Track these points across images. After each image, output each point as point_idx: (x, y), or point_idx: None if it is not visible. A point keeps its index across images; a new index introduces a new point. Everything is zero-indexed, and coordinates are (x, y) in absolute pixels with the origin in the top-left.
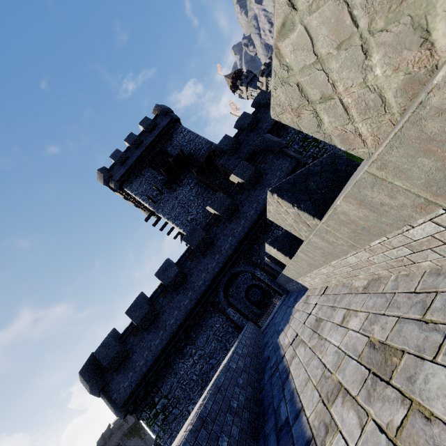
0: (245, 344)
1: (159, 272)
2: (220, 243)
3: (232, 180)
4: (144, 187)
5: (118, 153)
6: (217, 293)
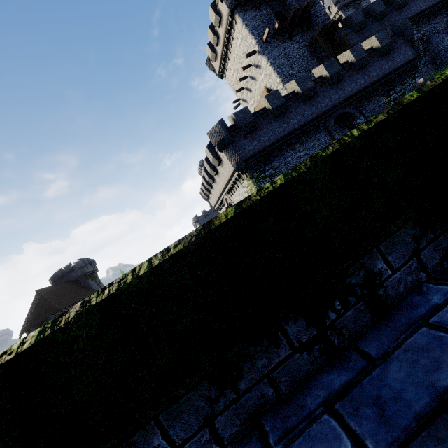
0: None
1: (299, 80)
2: (345, 84)
3: (364, 44)
4: (257, 23)
5: None
6: (328, 119)
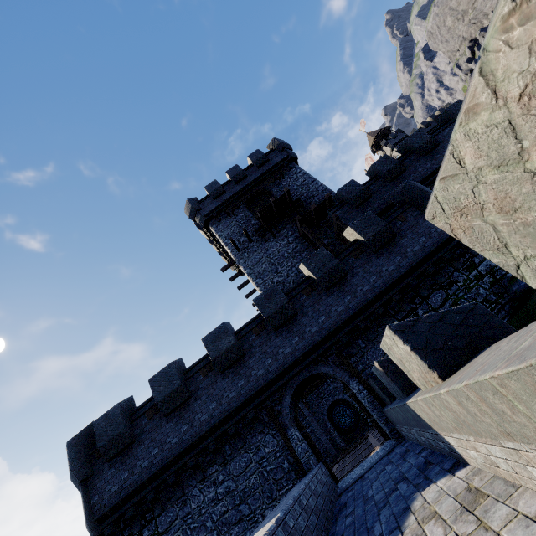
0: (292, 530)
1: (208, 338)
2: (305, 321)
3: (346, 236)
4: (232, 230)
5: (214, 185)
6: (281, 395)
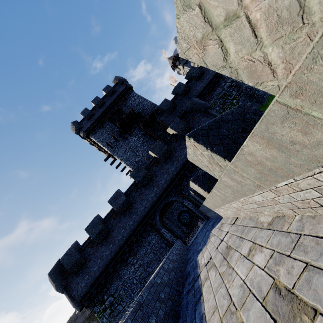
0: (172, 260)
1: (111, 200)
2: (158, 179)
3: (168, 132)
4: (104, 136)
5: (86, 111)
6: (154, 216)
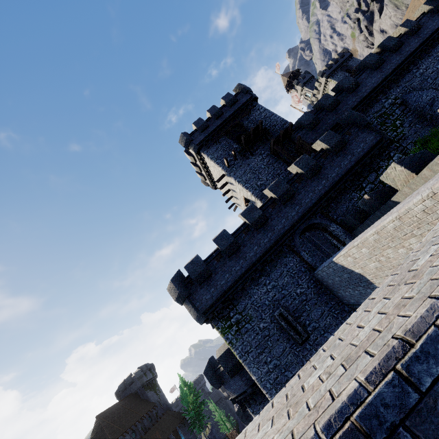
0: None
1: (245, 213)
2: (301, 197)
3: (314, 147)
4: (220, 153)
5: (200, 121)
6: (292, 238)
